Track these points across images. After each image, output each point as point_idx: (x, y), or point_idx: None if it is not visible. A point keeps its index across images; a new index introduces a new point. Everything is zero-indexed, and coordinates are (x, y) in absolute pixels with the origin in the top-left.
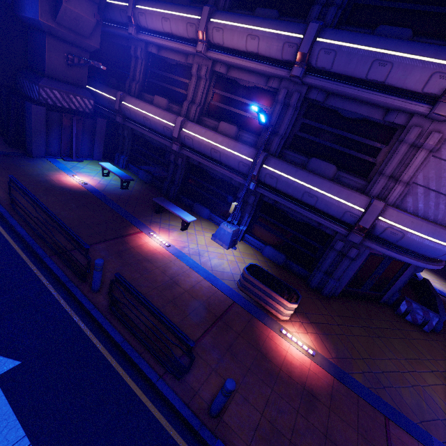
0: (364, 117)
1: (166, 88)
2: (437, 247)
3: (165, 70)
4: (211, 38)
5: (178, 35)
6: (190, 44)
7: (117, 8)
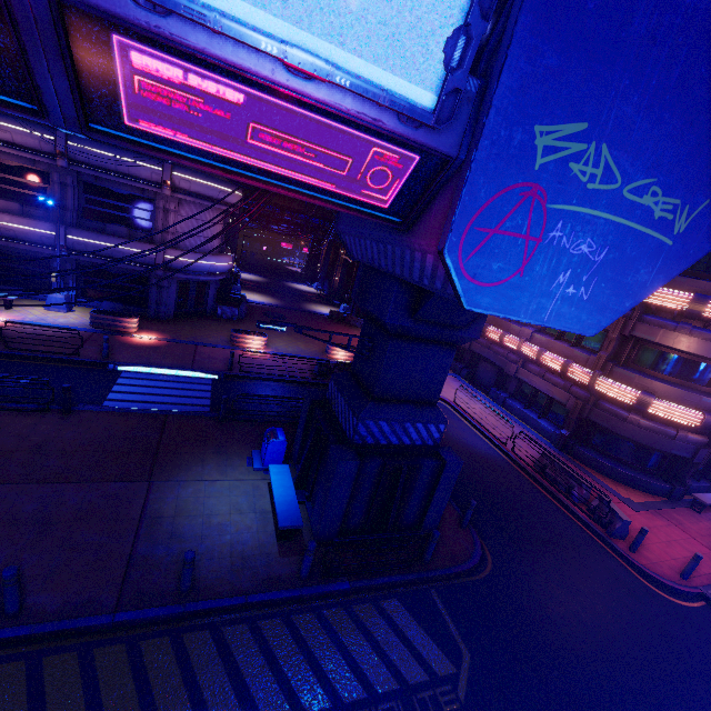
0: (130, 193)
1: None
2: (203, 265)
3: None
4: None
5: None
6: None
7: None
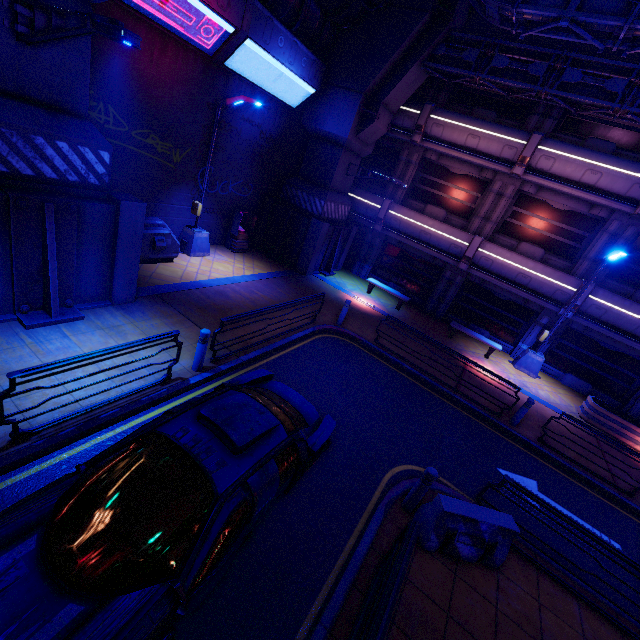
0: None
1: (442, 198)
2: None
3: (443, 178)
4: (534, 163)
5: (484, 152)
6: (500, 164)
7: (401, 113)
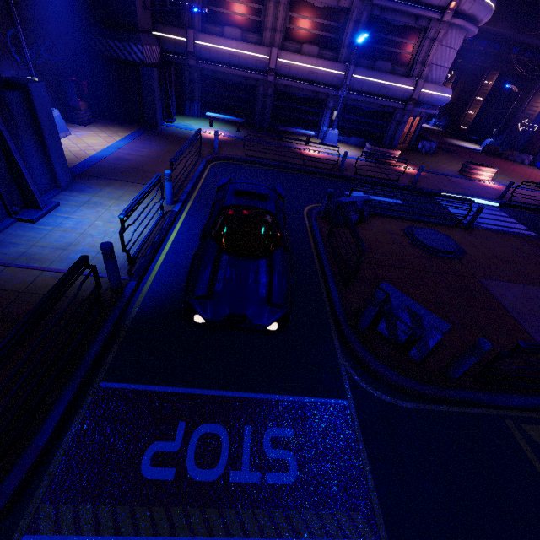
0: (404, 24)
1: (233, 16)
2: (443, 98)
3: None
4: None
5: None
6: None
7: None
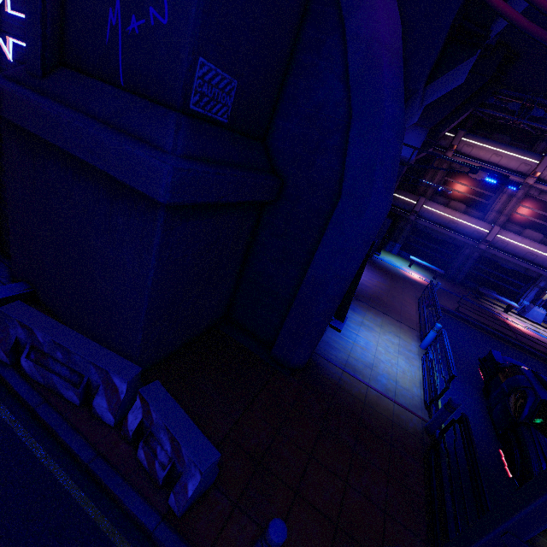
0: None
1: (462, 195)
2: None
3: (464, 181)
4: (543, 176)
5: (503, 166)
6: (515, 175)
7: None
